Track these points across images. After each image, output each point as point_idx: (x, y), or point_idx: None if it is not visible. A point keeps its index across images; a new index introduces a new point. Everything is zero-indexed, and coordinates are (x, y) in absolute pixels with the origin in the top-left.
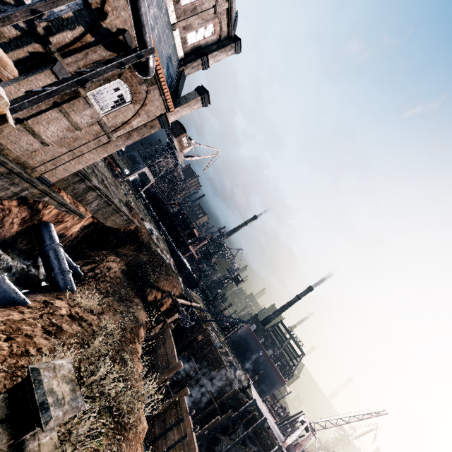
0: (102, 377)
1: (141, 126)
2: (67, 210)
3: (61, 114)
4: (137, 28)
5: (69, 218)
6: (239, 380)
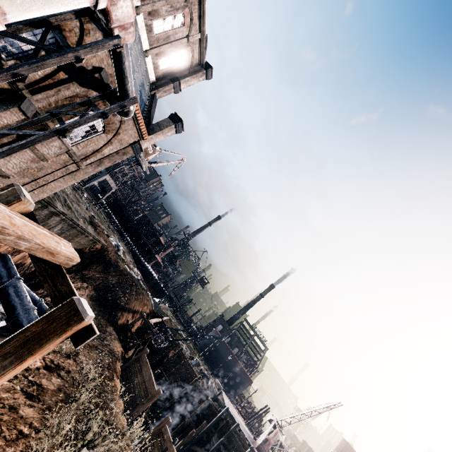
0: (96, 437)
1: (113, 154)
2: None
3: None
4: (119, 78)
5: None
6: (211, 388)
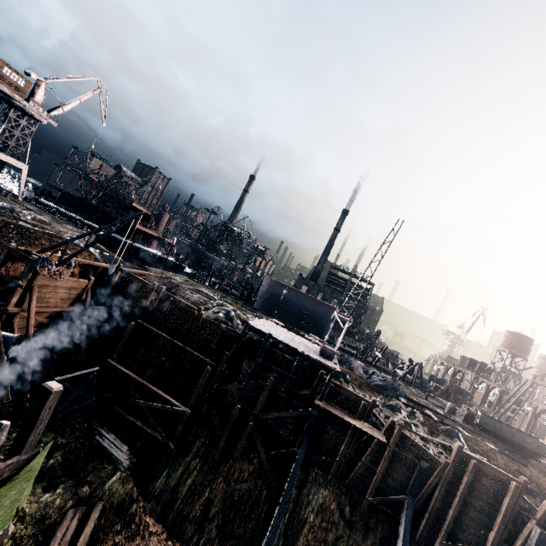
0: None
1: None
2: None
3: None
4: None
5: None
6: None
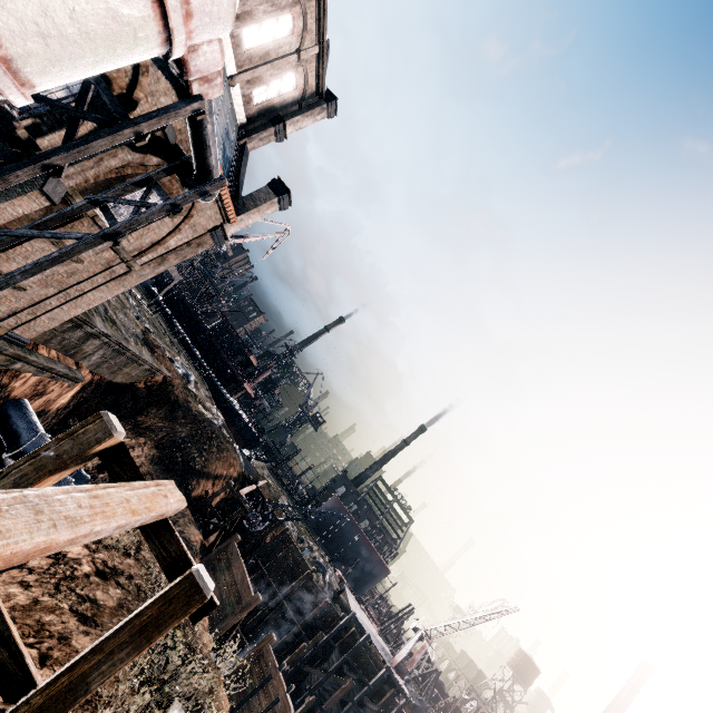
0: (179, 672)
1: (183, 246)
2: (53, 376)
3: (49, 244)
4: (197, 149)
5: (56, 386)
6: (330, 584)
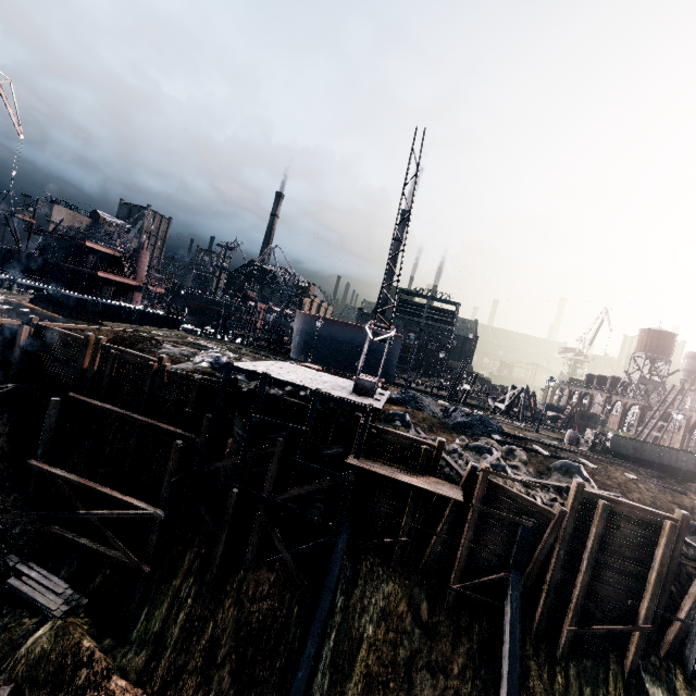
0: None
1: None
2: None
3: None
4: None
5: None
6: None
